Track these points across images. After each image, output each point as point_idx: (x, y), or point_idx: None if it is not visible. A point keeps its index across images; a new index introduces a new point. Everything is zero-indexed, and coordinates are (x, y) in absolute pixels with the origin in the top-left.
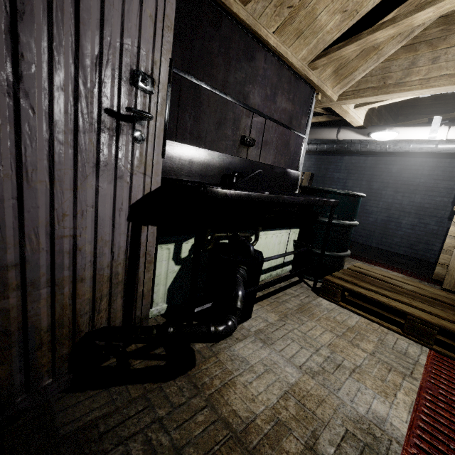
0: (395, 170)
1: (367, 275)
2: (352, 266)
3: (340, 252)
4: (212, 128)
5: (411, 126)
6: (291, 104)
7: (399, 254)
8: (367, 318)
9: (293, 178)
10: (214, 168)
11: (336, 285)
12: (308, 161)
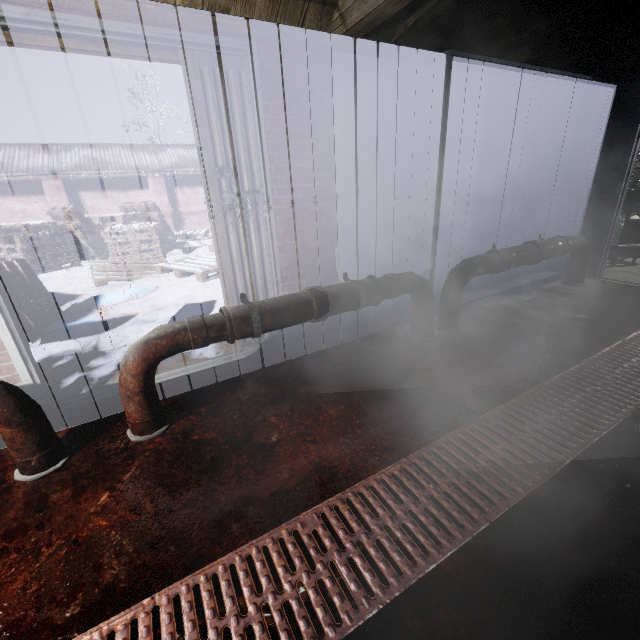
0: None
1: None
2: None
3: None
4: None
5: None
6: None
7: None
8: None
9: None
10: None
11: None
12: None
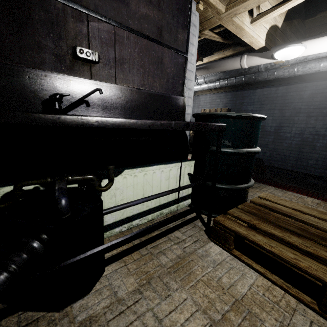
0: (307, 95)
1: (273, 209)
2: (256, 198)
3: (239, 184)
4: (1, 30)
5: (321, 37)
6: (157, 10)
7: (315, 176)
8: (267, 278)
9: (177, 105)
10: (22, 91)
11: (227, 229)
12: (224, 98)
